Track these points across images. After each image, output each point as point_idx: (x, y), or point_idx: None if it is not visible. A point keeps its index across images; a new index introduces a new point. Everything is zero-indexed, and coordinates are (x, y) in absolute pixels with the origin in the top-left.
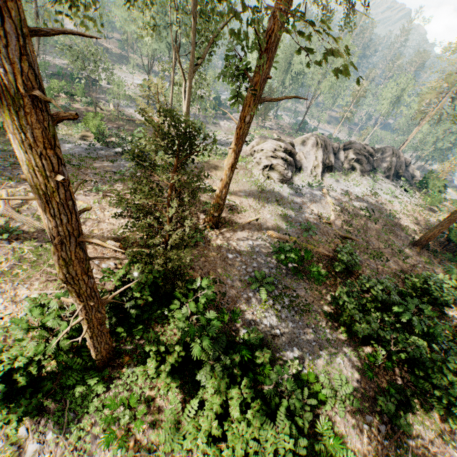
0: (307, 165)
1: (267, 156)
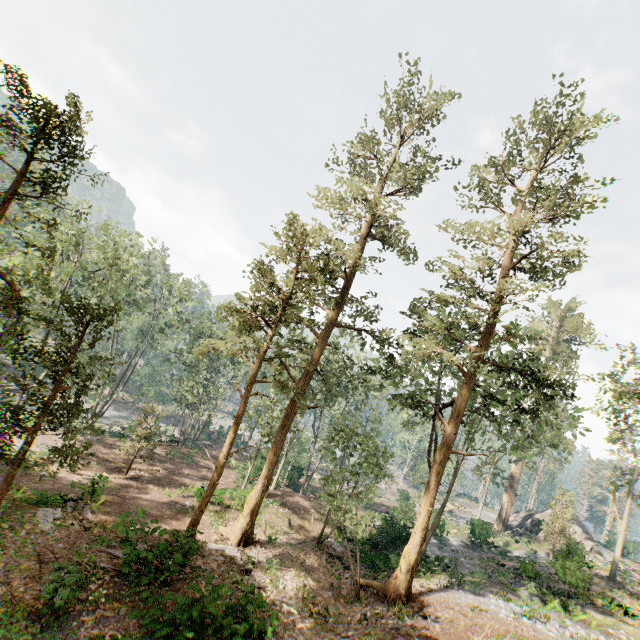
0: None
1: (583, 538)
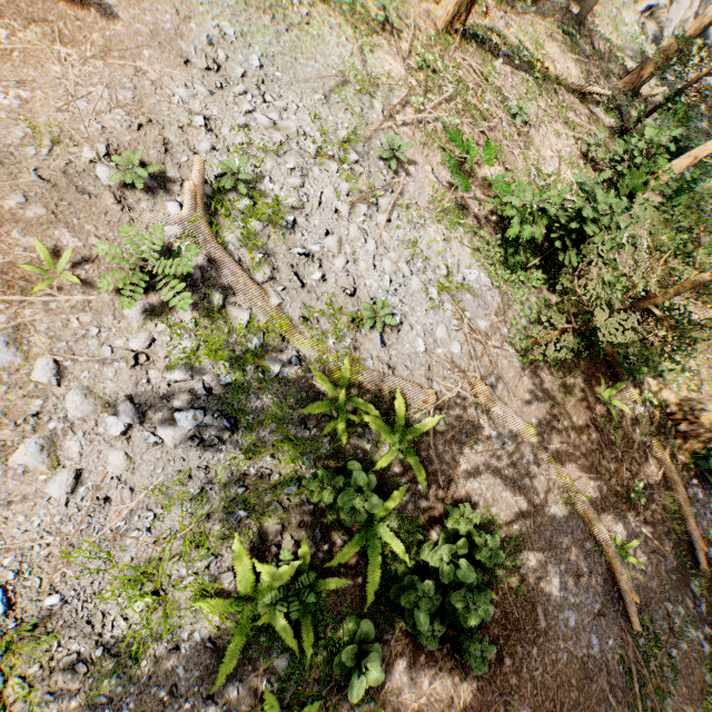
0: (673, 18)
1: None
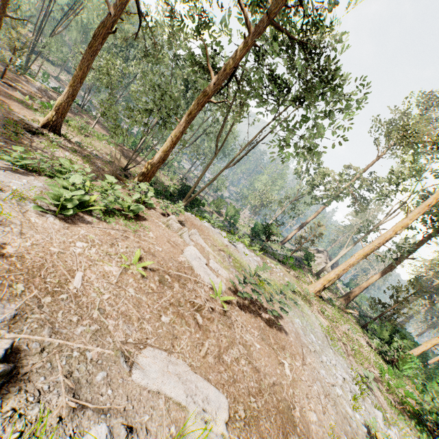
0: None
1: (324, 262)
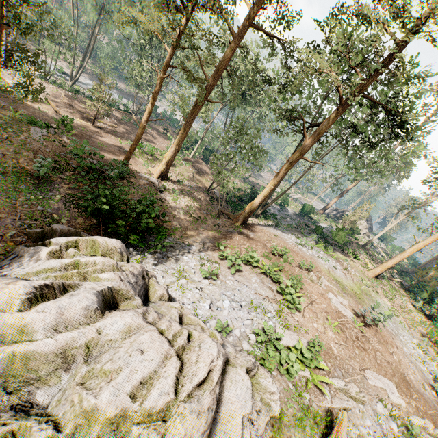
0: None
1: (364, 228)
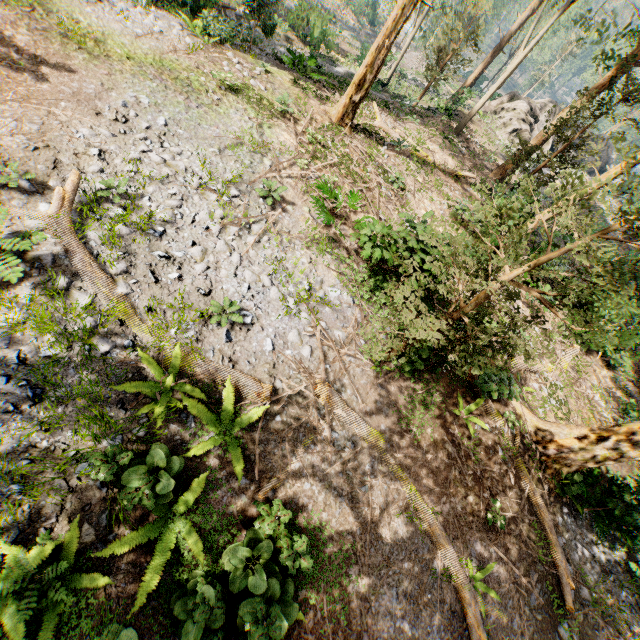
0: None
1: (518, 118)
